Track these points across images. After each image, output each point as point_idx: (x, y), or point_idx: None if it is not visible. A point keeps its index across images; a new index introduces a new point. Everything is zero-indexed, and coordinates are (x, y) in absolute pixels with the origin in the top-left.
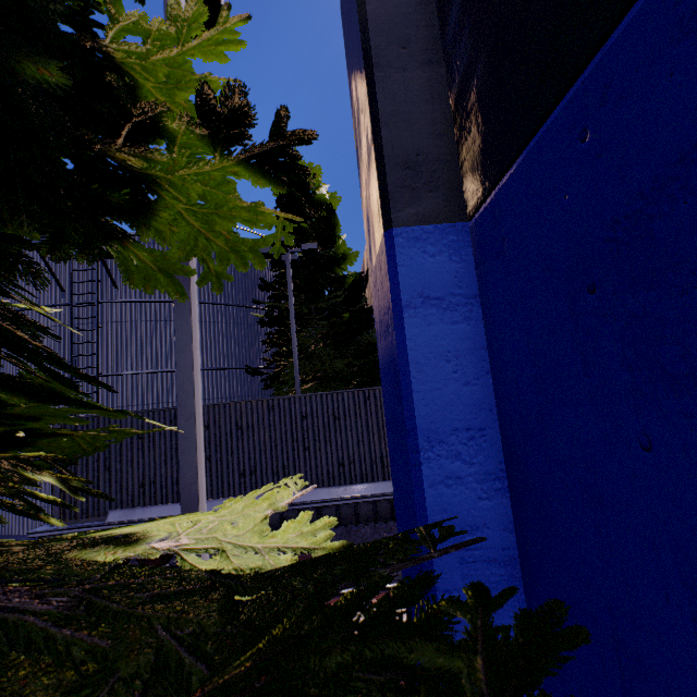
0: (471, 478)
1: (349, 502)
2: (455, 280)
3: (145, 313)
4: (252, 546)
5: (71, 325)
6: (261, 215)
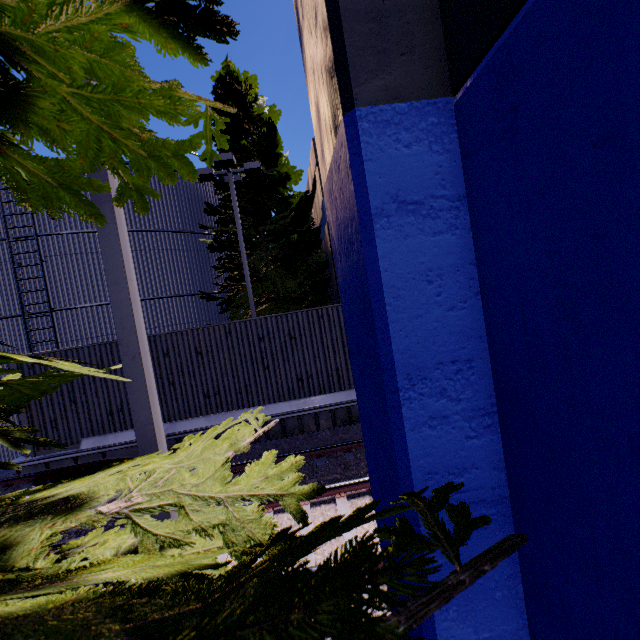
0: (457, 416)
1: (309, 412)
2: (437, 177)
3: (89, 244)
4: (213, 496)
5: (12, 261)
6: (180, 103)
